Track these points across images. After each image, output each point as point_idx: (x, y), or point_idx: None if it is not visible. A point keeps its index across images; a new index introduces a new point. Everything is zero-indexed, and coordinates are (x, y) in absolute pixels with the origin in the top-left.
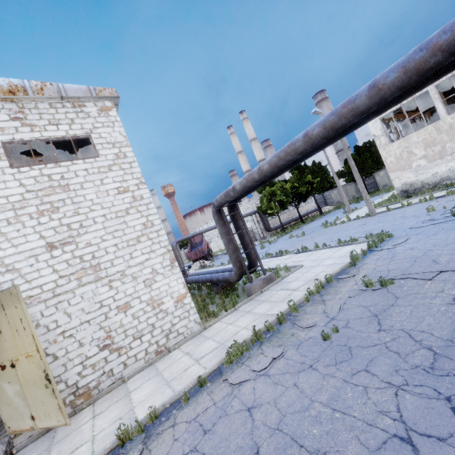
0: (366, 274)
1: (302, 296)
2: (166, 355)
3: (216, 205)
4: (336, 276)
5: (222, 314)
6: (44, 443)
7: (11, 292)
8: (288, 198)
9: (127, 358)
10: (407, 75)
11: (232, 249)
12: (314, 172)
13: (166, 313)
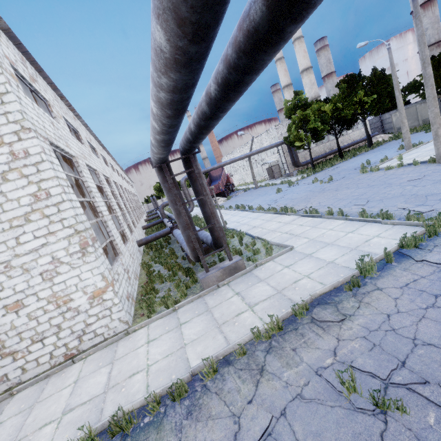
0: (347, 366)
1: (241, 337)
2: (69, 367)
3: (153, 160)
4: (318, 301)
5: (154, 316)
6: None
7: None
8: (324, 126)
9: (26, 363)
10: None
11: (183, 225)
12: (372, 85)
13: (77, 311)
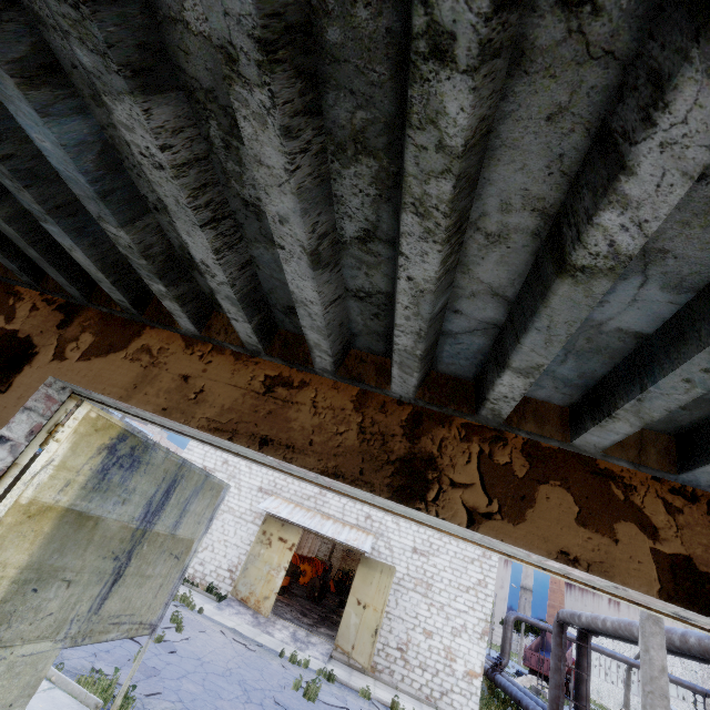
0: None
1: None
2: (432, 707)
3: (560, 616)
4: None
5: None
6: (347, 669)
7: (391, 568)
8: None
9: (407, 675)
10: (700, 648)
11: (555, 681)
12: None
13: (453, 673)
